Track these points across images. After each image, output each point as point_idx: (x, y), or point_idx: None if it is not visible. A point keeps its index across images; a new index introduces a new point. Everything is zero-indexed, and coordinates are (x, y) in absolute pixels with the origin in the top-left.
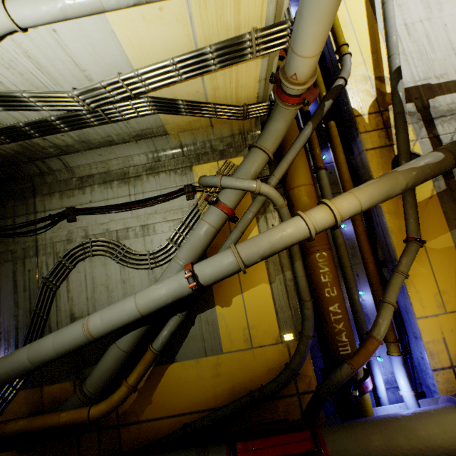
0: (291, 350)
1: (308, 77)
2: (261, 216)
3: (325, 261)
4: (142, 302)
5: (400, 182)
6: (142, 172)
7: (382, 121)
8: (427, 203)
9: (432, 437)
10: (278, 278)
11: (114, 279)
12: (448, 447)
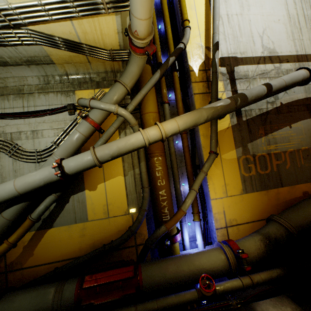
0: (134, 218)
1: (146, 35)
2: (122, 131)
3: (160, 163)
4: (20, 184)
5: (204, 115)
6: (35, 90)
7: (206, 76)
8: (225, 131)
9: (202, 264)
10: (130, 173)
11: (7, 169)
12: (209, 269)
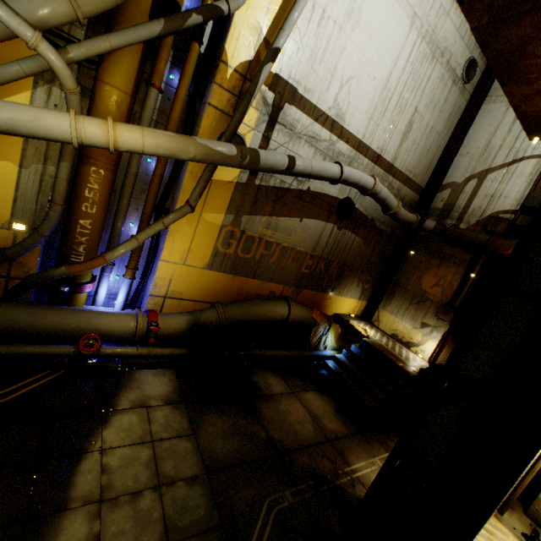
0: (18, 240)
1: None
2: (44, 85)
3: (100, 180)
4: None
5: (191, 151)
6: None
7: (241, 88)
8: (225, 185)
9: (100, 325)
10: (35, 167)
11: None
12: (107, 331)
